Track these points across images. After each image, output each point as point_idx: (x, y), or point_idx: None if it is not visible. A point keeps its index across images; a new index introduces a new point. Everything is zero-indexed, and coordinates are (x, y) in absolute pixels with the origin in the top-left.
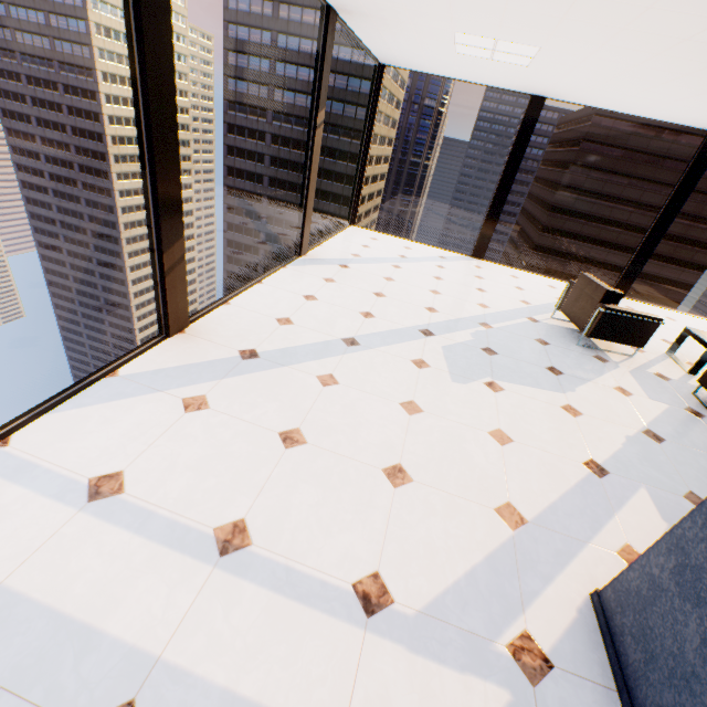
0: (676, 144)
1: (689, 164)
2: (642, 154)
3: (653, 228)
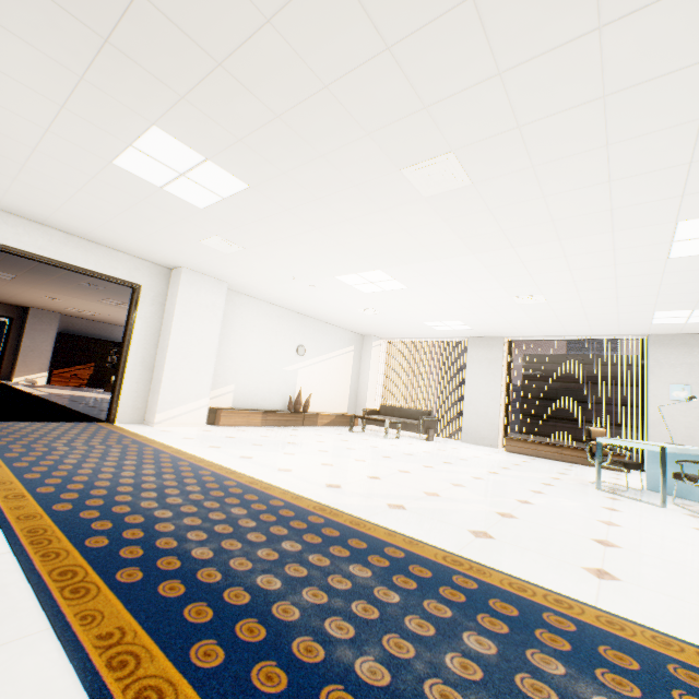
0: (601, 372)
1: None
2: (575, 383)
3: None
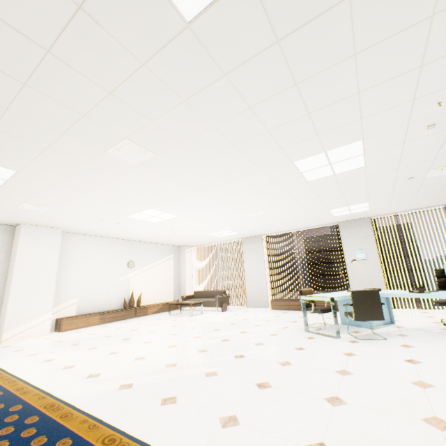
0: None
1: None
2: (336, 250)
3: None
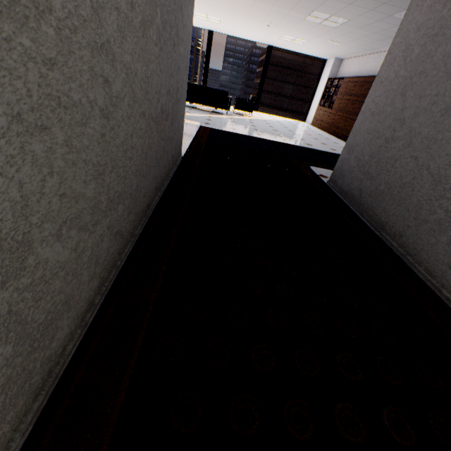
0: (313, 66)
1: (207, 43)
2: (298, 72)
3: (204, 69)
